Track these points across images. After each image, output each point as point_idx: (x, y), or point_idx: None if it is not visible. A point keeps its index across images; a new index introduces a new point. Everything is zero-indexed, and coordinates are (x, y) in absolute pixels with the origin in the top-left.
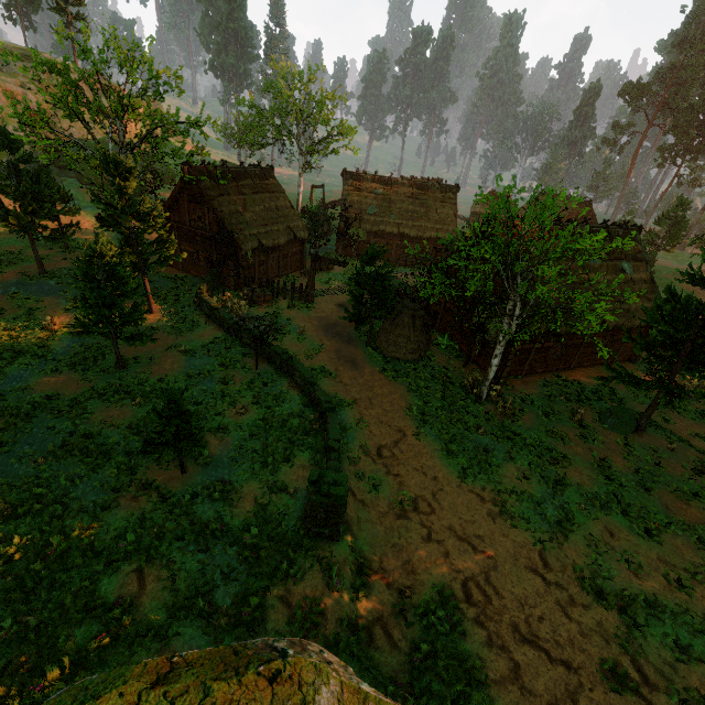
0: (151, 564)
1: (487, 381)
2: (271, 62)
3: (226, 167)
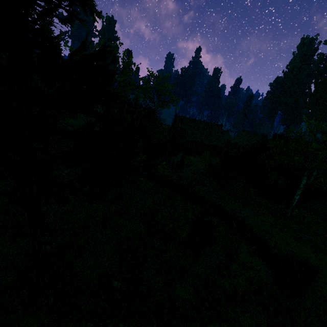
0: (226, 324)
1: (291, 207)
2: (148, 69)
3: (142, 107)
